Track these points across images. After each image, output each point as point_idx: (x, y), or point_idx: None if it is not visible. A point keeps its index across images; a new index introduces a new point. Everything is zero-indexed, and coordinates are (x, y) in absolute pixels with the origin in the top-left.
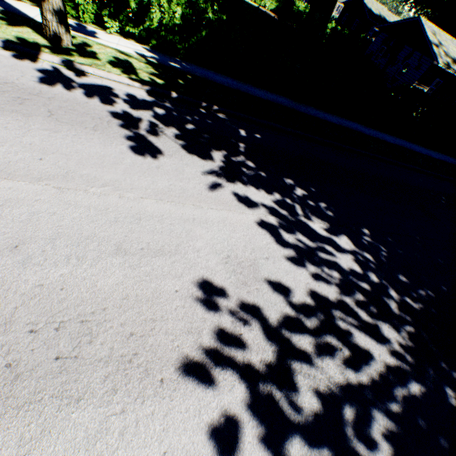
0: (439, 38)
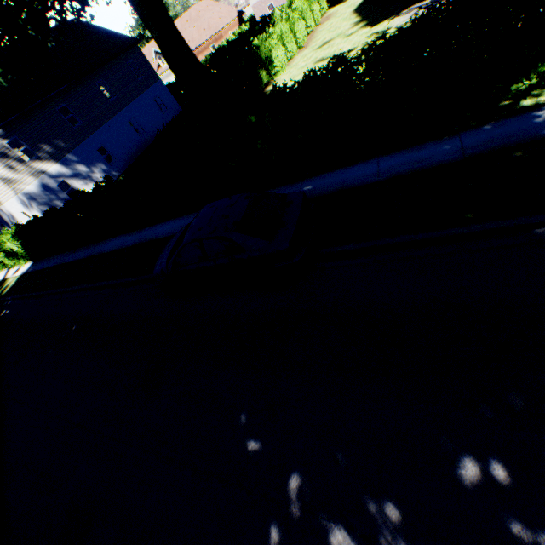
0: None
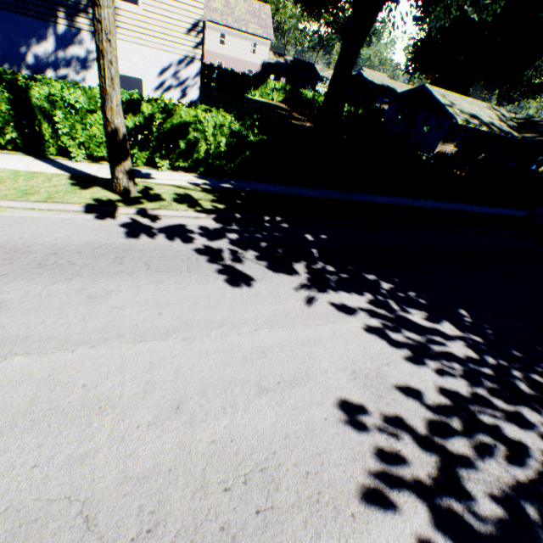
0: (450, 98)
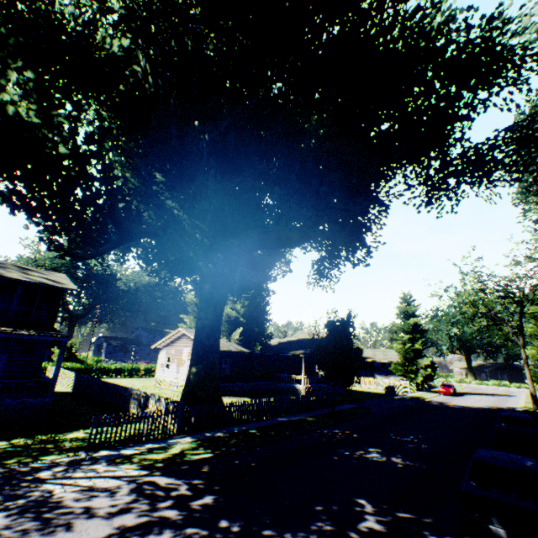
0: None
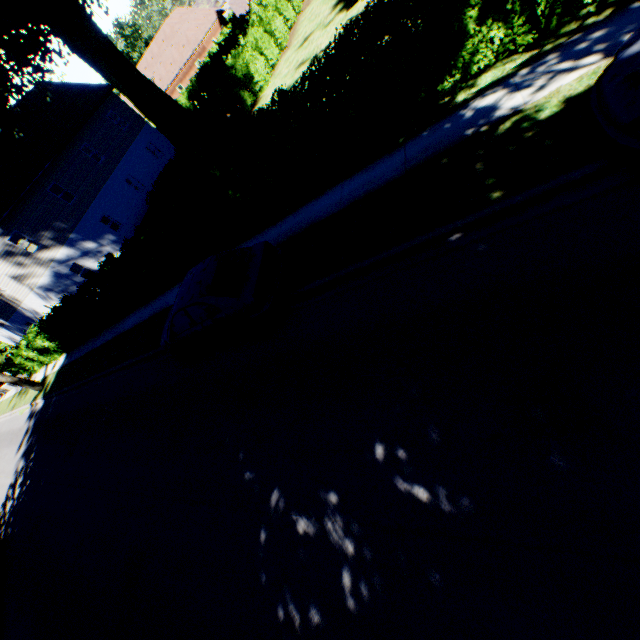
0: None
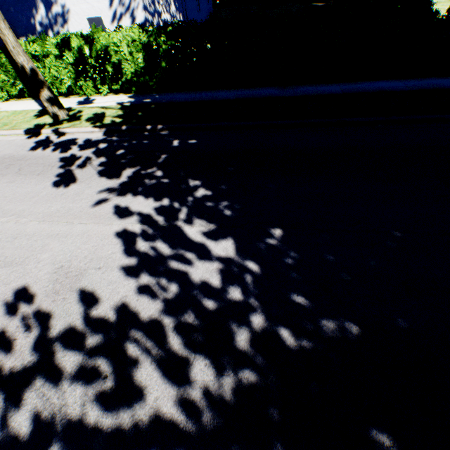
0: None
